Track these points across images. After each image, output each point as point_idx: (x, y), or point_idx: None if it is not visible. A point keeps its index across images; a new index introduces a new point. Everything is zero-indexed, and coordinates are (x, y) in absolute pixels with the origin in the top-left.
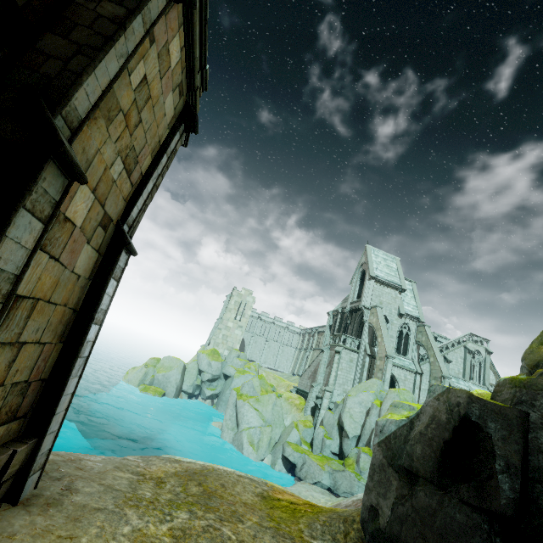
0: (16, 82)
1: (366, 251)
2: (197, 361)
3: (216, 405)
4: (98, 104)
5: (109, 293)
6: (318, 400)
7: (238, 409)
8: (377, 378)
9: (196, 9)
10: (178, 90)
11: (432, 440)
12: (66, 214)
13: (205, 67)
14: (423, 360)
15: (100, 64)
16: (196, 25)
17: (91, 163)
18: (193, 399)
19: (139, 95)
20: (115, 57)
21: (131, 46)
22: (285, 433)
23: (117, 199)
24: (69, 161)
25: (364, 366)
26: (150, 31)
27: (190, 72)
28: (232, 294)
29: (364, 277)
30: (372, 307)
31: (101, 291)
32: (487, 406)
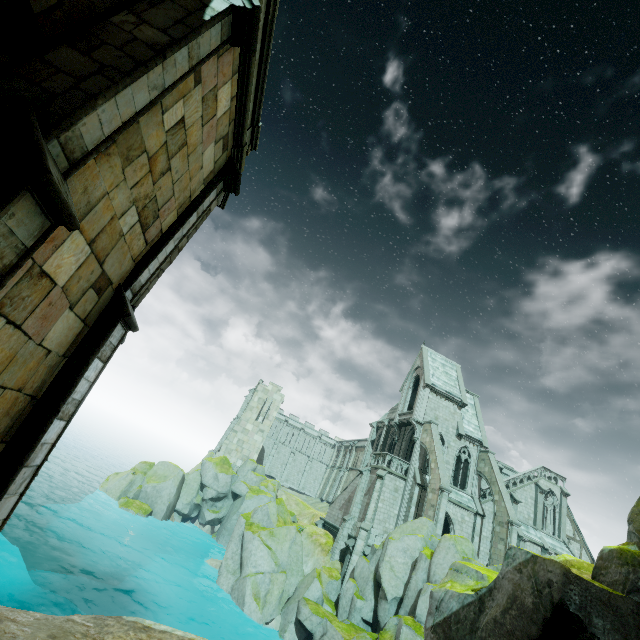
0: (5, 92)
1: (422, 353)
2: (200, 472)
3: (217, 535)
4: (114, 137)
5: (88, 377)
6: (350, 541)
7: (245, 544)
8: (428, 517)
9: (255, 59)
10: (222, 143)
11: (512, 636)
12: (44, 267)
13: (258, 124)
14: (485, 496)
15: (125, 90)
16: (253, 76)
17: (93, 207)
18: (187, 523)
19: (172, 138)
20: (147, 87)
21: (170, 79)
22: (303, 584)
23: (123, 258)
24: (54, 197)
25: (412, 498)
26: (196, 69)
27: (239, 126)
28: (256, 389)
29: (418, 383)
30: (425, 422)
31: (77, 374)
32: (590, 591)
